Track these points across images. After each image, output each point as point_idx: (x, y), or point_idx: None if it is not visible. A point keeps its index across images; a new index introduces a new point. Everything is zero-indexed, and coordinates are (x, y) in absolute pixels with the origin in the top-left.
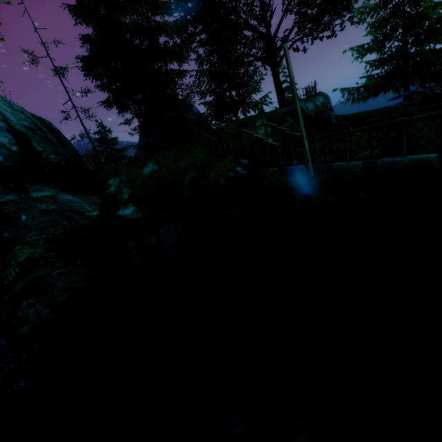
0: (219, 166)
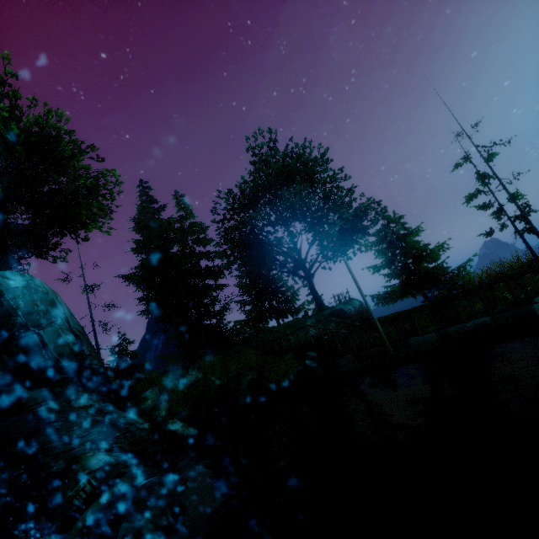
0: (280, 365)
